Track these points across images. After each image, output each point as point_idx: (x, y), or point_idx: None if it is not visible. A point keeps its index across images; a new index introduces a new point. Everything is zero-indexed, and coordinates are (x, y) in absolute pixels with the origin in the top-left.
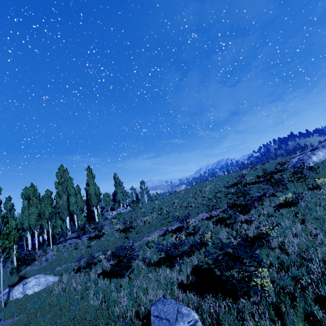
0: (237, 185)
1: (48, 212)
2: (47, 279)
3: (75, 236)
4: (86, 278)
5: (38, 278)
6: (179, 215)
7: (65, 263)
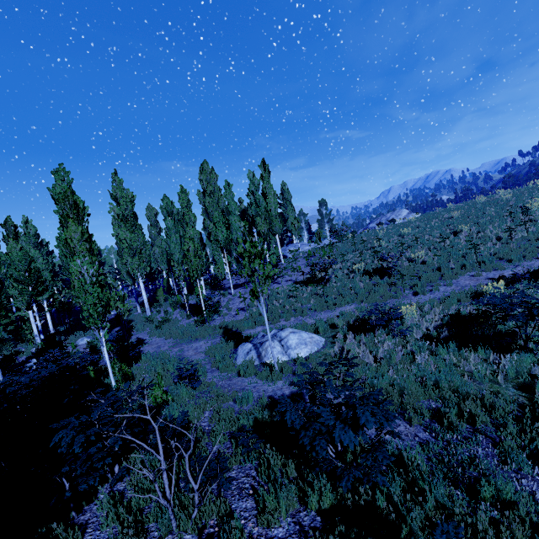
0: None
1: (222, 236)
2: (311, 337)
3: None
4: (417, 344)
5: (298, 335)
6: (500, 252)
7: (293, 316)
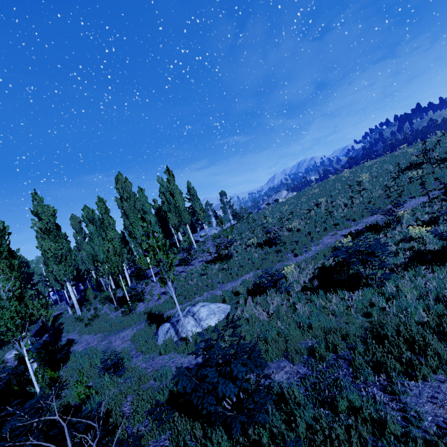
0: (417, 167)
1: (139, 233)
2: (219, 307)
3: (176, 264)
4: (296, 296)
5: (207, 307)
6: (347, 215)
7: (206, 291)
